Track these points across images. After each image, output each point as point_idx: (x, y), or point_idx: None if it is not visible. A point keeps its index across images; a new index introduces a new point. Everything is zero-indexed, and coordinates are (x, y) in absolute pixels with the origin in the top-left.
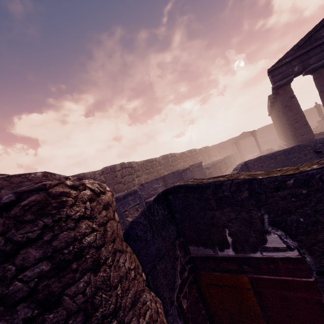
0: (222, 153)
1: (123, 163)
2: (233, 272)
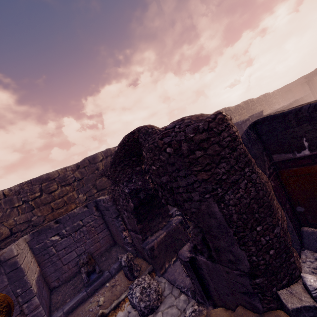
0: (287, 98)
1: None
2: (307, 165)
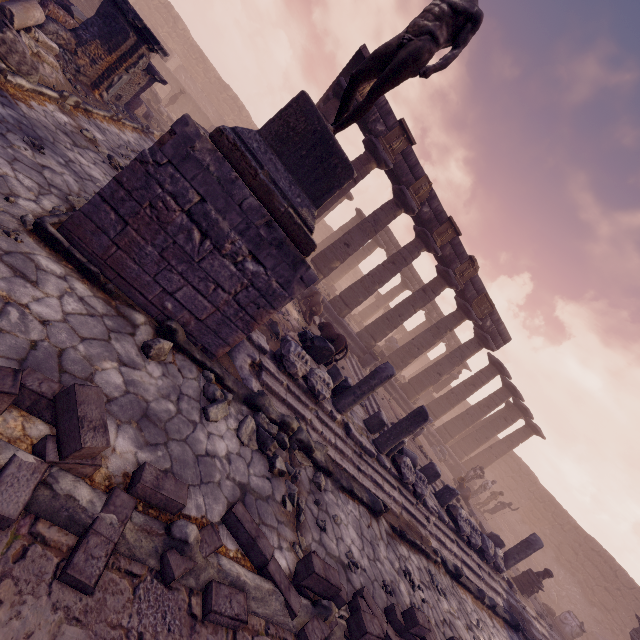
0: None
1: (238, 99)
2: None
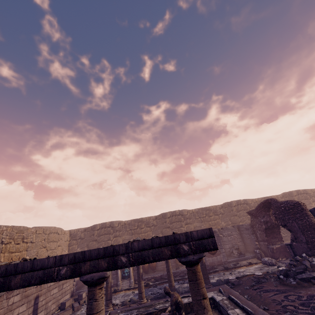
0: None
1: (298, 190)
2: None
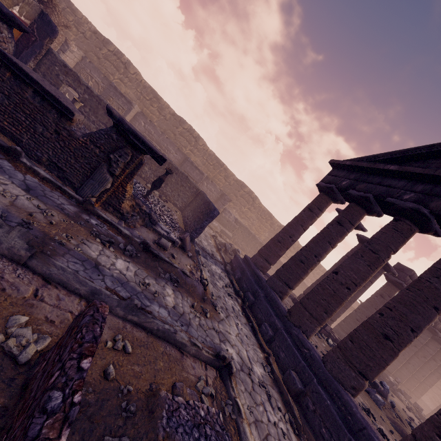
0: None
1: (193, 130)
2: None
